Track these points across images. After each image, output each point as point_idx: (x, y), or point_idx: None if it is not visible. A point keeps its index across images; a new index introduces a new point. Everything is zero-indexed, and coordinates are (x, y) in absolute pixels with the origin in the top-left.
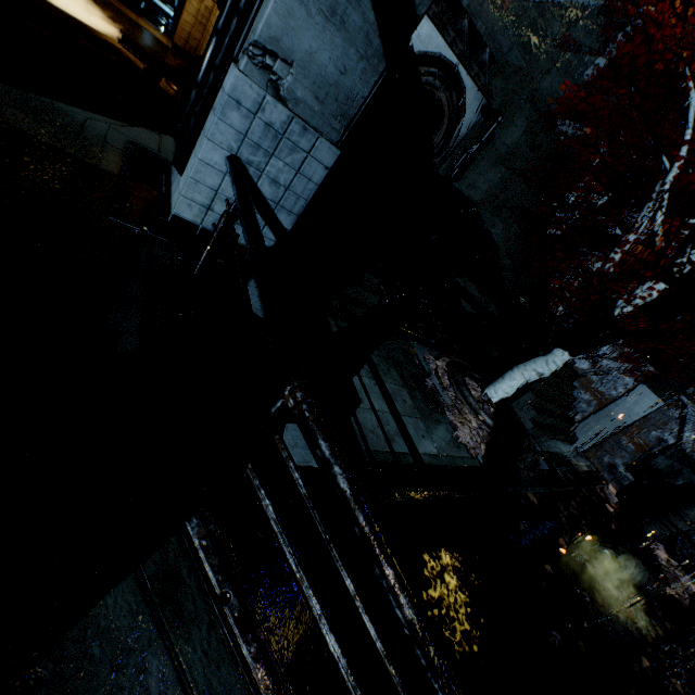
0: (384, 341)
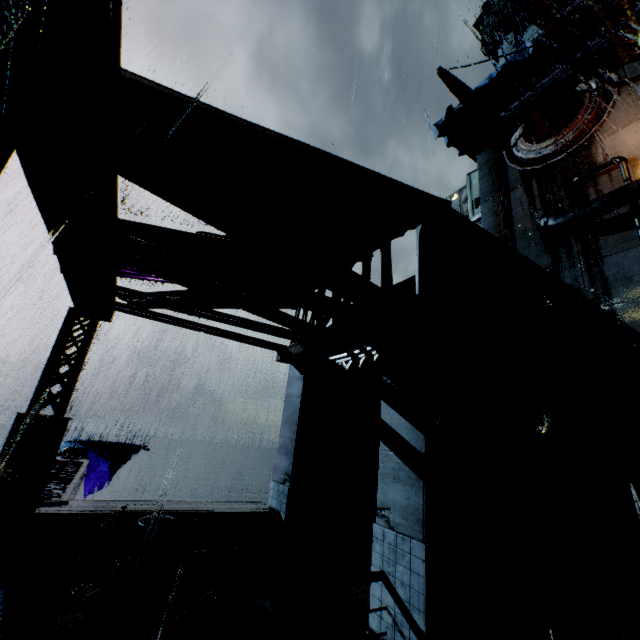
0: None
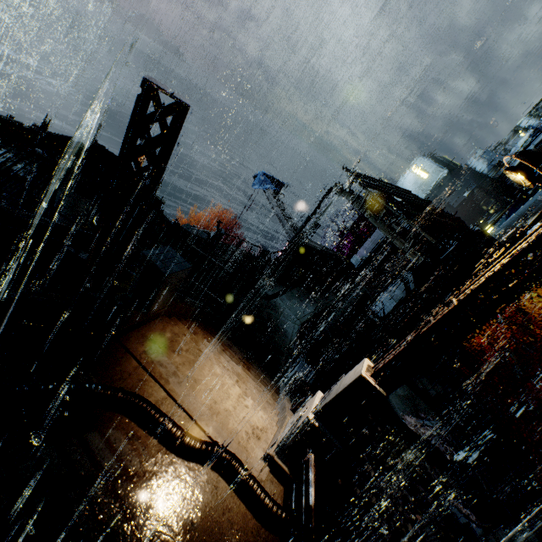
0: (421, 400)
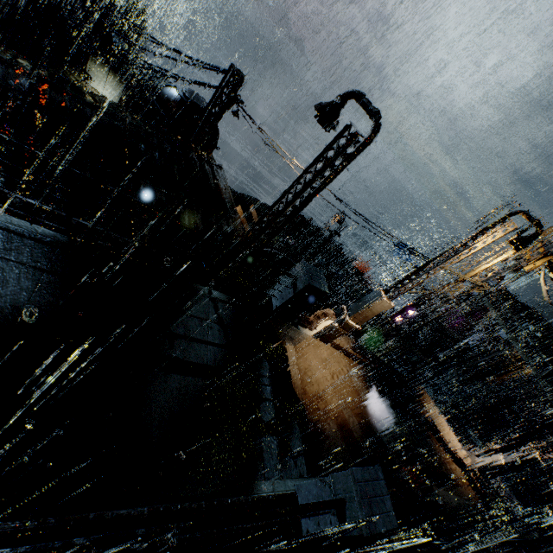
0: None
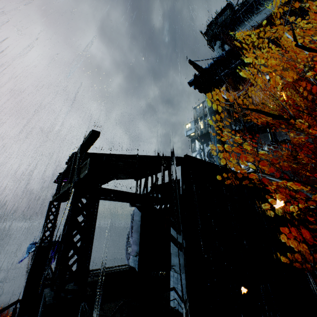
0: None
